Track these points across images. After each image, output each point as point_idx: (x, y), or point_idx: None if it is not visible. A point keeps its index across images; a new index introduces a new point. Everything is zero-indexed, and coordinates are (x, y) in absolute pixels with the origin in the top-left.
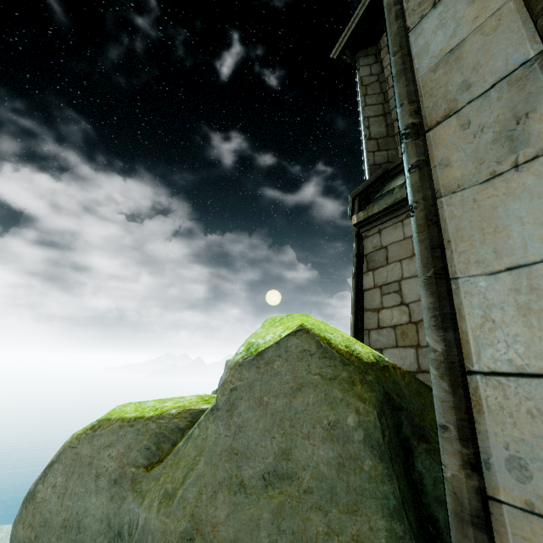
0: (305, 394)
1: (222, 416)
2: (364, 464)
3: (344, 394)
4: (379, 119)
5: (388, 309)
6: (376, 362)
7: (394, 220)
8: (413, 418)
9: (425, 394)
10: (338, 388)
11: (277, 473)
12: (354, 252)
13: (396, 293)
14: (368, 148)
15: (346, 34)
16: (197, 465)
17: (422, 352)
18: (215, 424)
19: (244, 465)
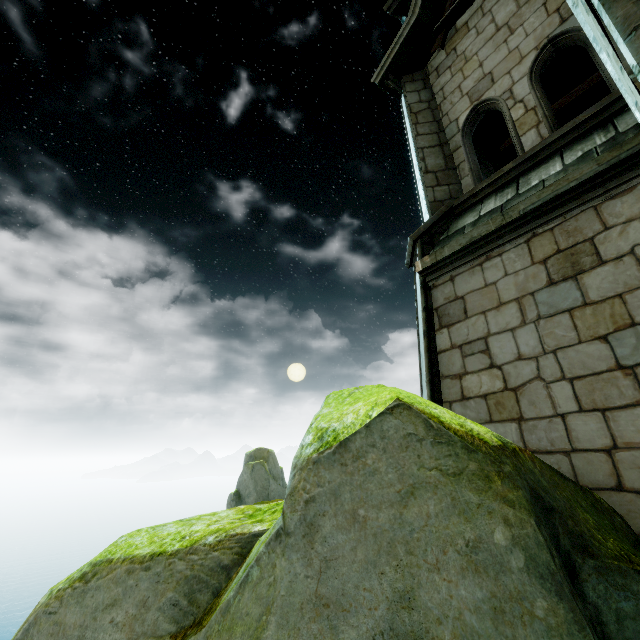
0: (421, 501)
1: (297, 544)
2: (535, 607)
3: (480, 497)
4: (435, 150)
5: (473, 374)
6: (503, 445)
7: (470, 264)
8: (566, 522)
9: (561, 483)
10: (469, 487)
11: (395, 633)
12: (421, 305)
13: (483, 353)
14: (426, 182)
15: (389, 56)
16: (264, 631)
17: (528, 426)
18: (287, 559)
19: (341, 623)
